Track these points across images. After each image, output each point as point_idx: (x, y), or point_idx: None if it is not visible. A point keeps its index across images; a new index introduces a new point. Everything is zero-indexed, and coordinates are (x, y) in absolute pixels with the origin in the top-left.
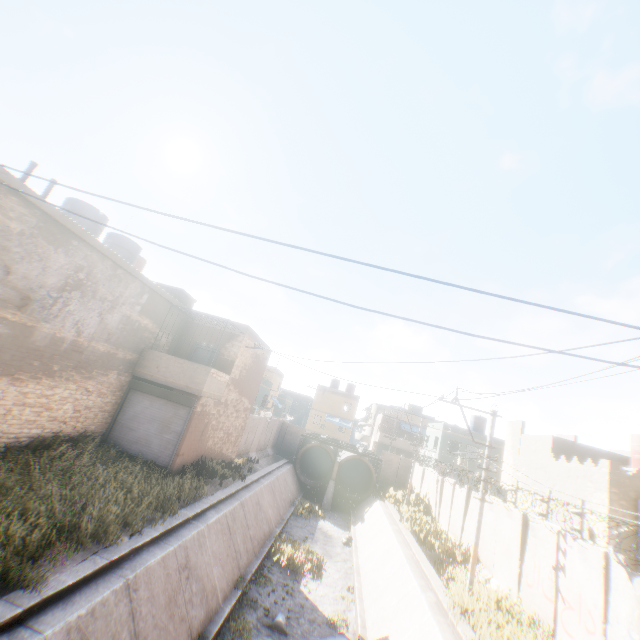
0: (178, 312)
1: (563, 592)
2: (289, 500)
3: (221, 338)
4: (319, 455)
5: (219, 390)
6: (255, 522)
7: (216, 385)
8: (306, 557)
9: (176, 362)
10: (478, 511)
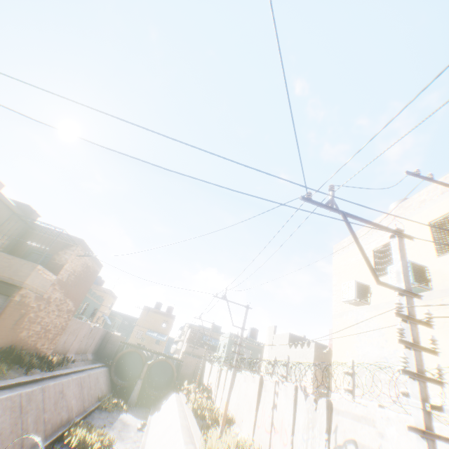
0: (21, 221)
1: (275, 423)
2: (97, 396)
3: (54, 242)
4: (136, 363)
5: (44, 286)
6: (54, 407)
7: (41, 281)
8: (98, 438)
9: (6, 258)
10: (231, 375)
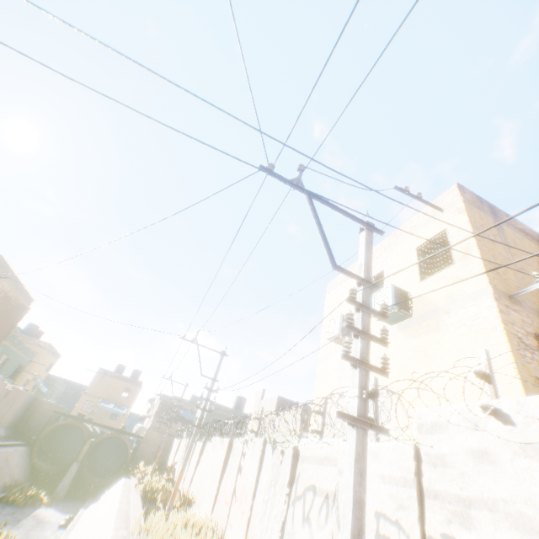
0: None
1: (237, 490)
2: (4, 484)
3: None
4: (78, 444)
5: None
6: None
7: None
8: None
9: None
10: (192, 437)
